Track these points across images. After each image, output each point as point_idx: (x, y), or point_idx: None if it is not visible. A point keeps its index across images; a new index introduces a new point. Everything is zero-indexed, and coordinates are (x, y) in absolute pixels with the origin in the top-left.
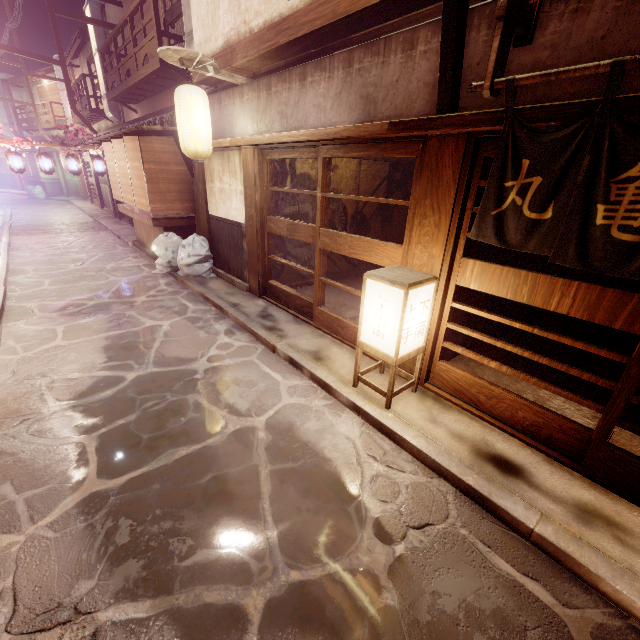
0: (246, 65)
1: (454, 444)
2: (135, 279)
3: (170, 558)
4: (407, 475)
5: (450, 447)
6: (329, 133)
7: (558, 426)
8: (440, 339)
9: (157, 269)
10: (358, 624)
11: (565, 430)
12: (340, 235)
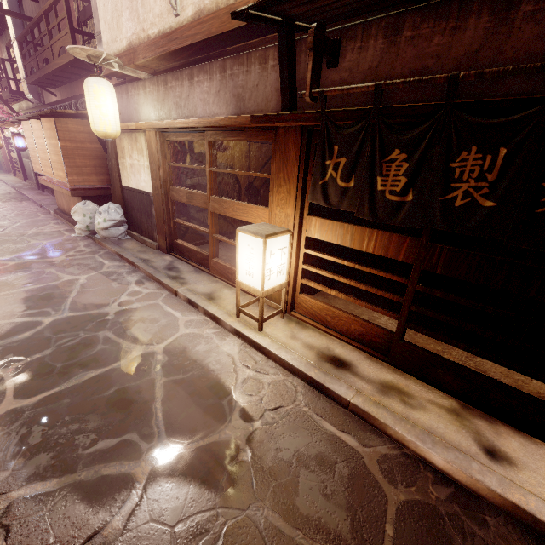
0: (147, 64)
1: (305, 351)
2: (55, 242)
3: (75, 449)
4: (270, 376)
5: (302, 354)
6: (210, 122)
7: (375, 333)
8: (299, 277)
9: (76, 233)
10: (220, 474)
11: (379, 335)
12: (225, 201)
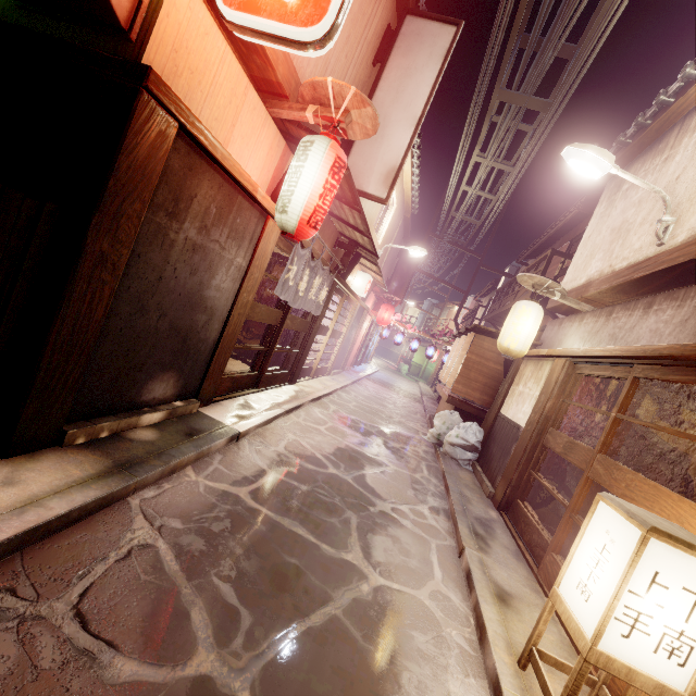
0: (597, 297)
1: None
2: (405, 434)
3: (215, 565)
4: None
5: None
6: (646, 349)
7: None
8: None
9: (427, 436)
10: None
11: None
12: (619, 467)
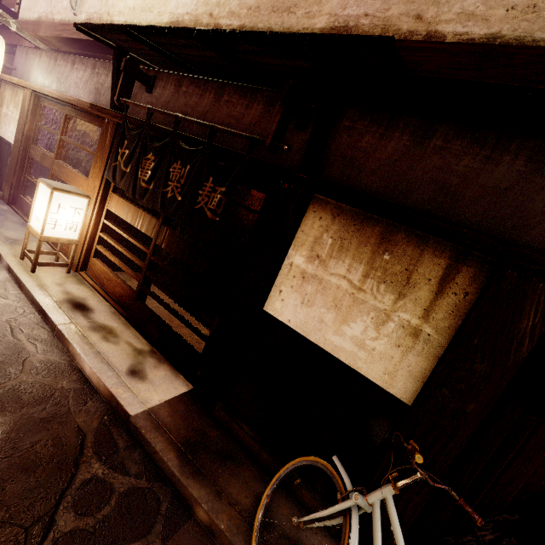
0: (48, 39)
1: (59, 294)
2: None
3: None
4: (7, 301)
5: (53, 294)
6: (67, 98)
7: (128, 295)
8: (96, 243)
9: None
10: None
11: (130, 297)
12: (64, 166)
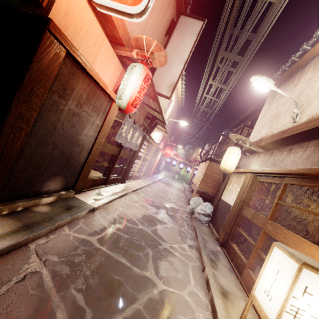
0: (265, 145)
1: None
2: (177, 208)
3: (74, 282)
4: None
5: None
6: (291, 170)
7: None
8: None
9: (187, 209)
10: None
11: None
12: (280, 227)
